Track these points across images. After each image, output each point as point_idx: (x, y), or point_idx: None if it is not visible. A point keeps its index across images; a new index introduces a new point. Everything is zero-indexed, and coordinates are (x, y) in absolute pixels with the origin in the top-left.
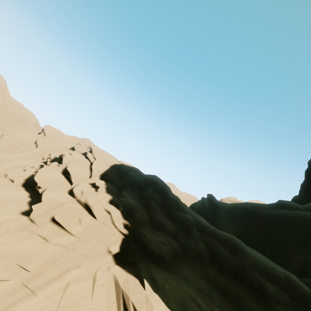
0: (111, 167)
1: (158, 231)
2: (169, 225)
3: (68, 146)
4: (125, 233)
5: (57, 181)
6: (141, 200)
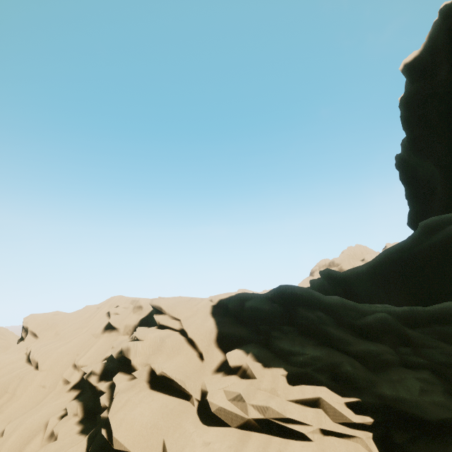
0: (214, 317)
1: (388, 373)
2: (384, 349)
3: (95, 329)
4: (368, 423)
5: (163, 416)
6: (313, 339)
